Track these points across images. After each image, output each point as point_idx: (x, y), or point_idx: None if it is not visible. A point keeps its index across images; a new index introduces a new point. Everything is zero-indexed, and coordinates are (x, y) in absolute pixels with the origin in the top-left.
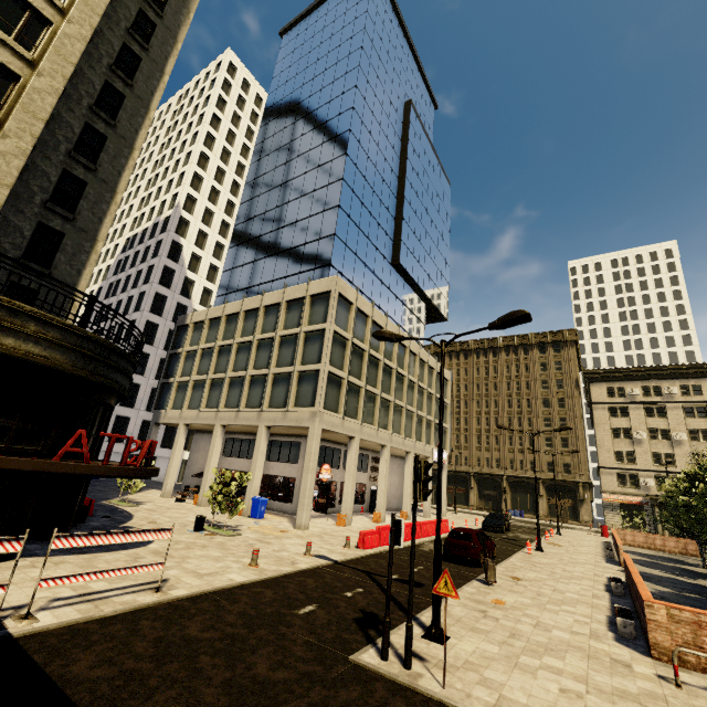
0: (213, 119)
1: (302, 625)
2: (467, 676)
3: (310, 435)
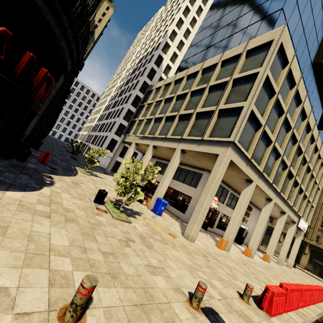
0: None
1: None
2: None
3: (218, 161)
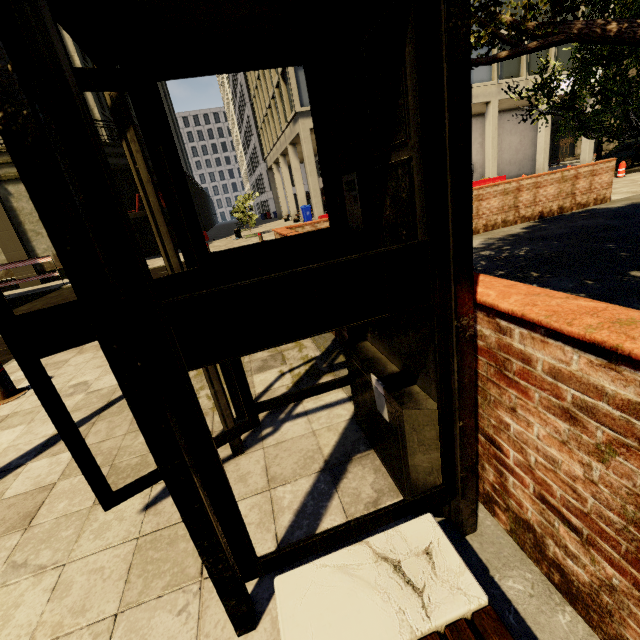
0: None
1: None
2: None
3: (301, 141)
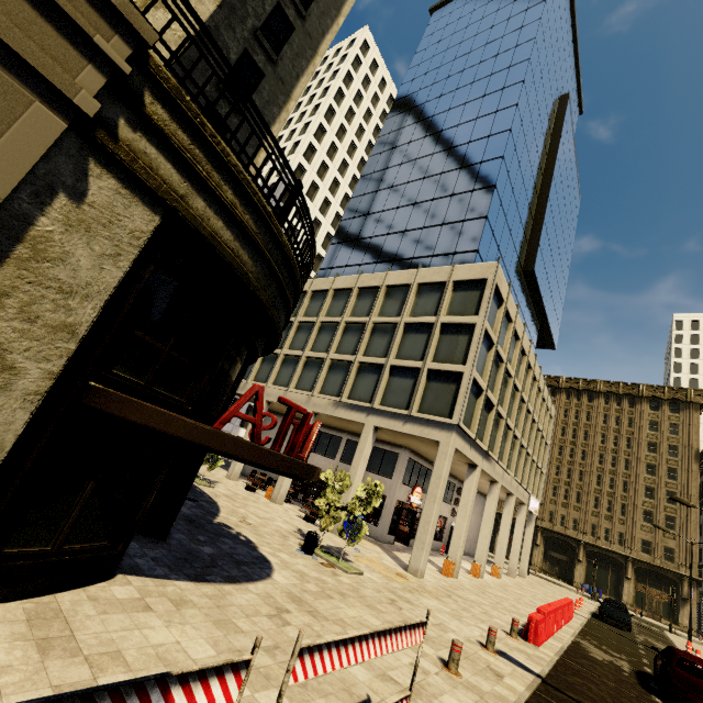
0: (337, 94)
1: None
2: None
3: (441, 453)
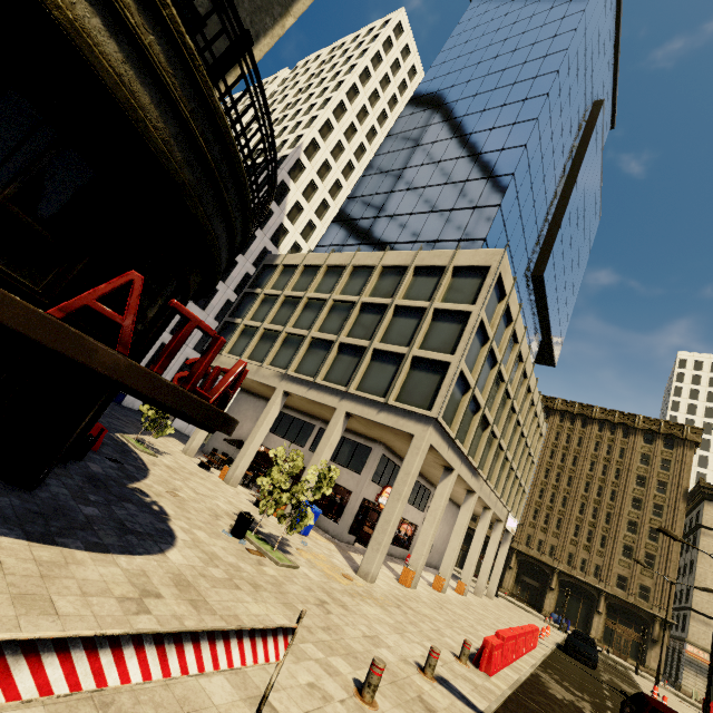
0: (364, 73)
1: None
2: None
3: (414, 448)
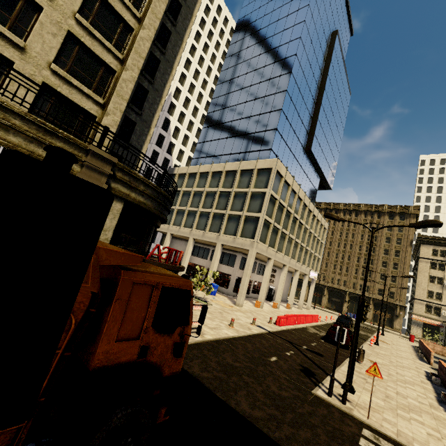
0: (196, 35)
1: (277, 368)
2: (375, 415)
3: (249, 255)
